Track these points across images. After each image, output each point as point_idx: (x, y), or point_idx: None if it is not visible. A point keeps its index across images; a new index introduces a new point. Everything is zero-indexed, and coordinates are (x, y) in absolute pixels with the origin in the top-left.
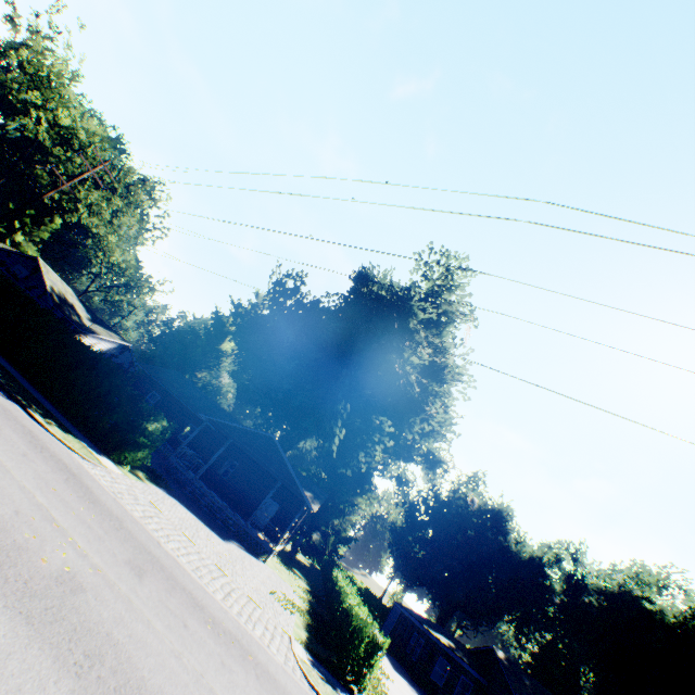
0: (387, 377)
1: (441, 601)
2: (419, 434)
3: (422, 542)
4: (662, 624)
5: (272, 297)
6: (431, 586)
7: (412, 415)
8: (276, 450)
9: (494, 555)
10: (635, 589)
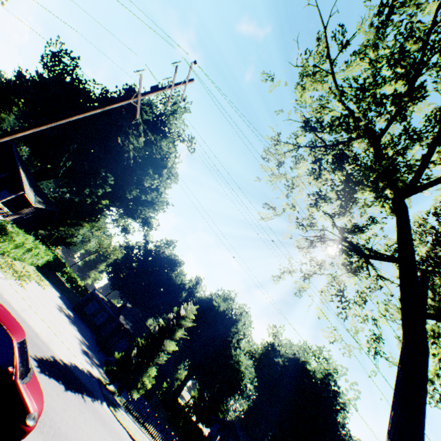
0: (112, 144)
1: (126, 298)
2: (141, 204)
3: (129, 268)
4: (216, 311)
5: (49, 62)
6: (124, 290)
7: (134, 185)
8: (13, 154)
9: (164, 280)
10: (216, 299)
